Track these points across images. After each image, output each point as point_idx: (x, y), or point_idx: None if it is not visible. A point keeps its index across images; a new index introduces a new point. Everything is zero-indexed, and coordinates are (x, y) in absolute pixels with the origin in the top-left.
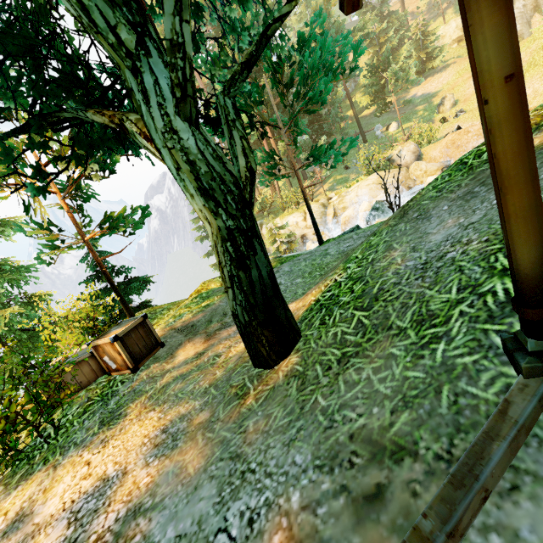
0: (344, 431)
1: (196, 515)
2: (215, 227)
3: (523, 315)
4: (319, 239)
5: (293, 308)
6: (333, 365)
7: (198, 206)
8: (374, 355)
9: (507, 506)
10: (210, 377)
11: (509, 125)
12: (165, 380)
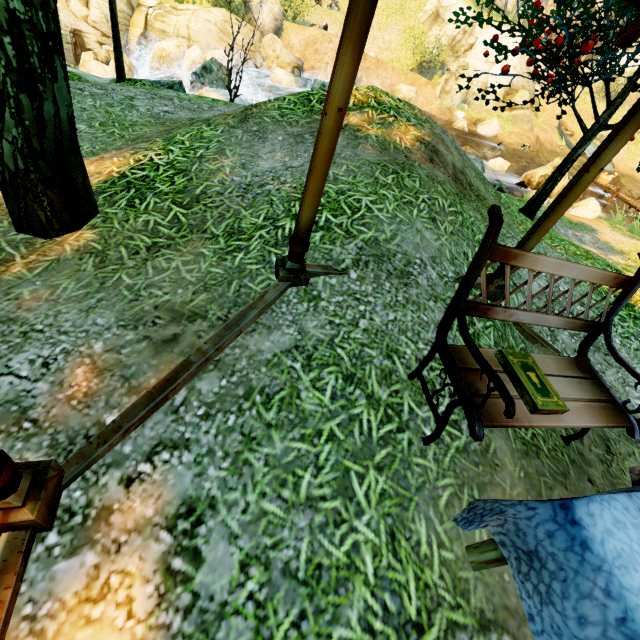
0: (150, 303)
1: None
2: None
3: (292, 248)
4: (119, 71)
5: None
6: (142, 251)
7: None
8: (186, 250)
9: (248, 337)
10: None
11: (329, 137)
12: None
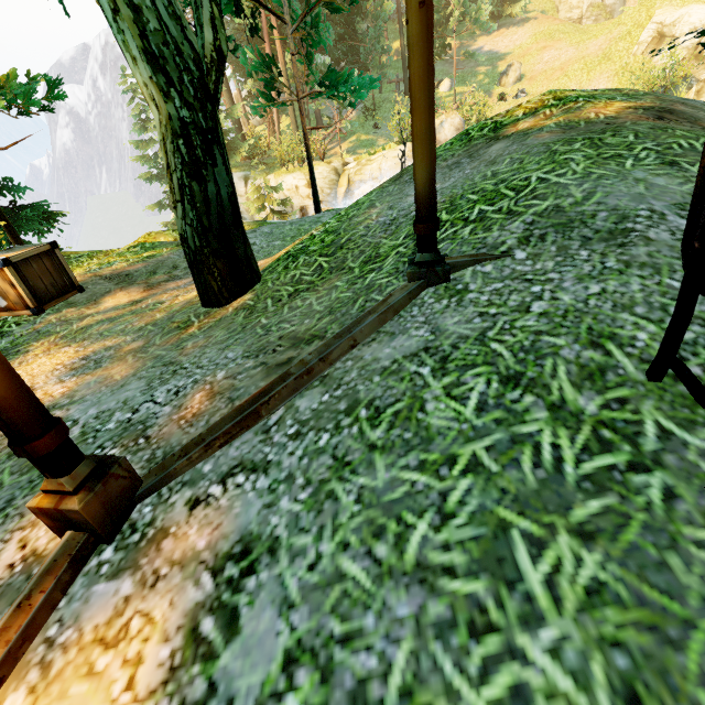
0: (276, 335)
1: (122, 399)
2: (165, 114)
3: (416, 231)
4: (316, 207)
5: (261, 263)
6: (284, 298)
7: (142, 78)
8: (322, 288)
9: (365, 348)
10: (148, 319)
11: (419, 49)
12: (86, 323)
